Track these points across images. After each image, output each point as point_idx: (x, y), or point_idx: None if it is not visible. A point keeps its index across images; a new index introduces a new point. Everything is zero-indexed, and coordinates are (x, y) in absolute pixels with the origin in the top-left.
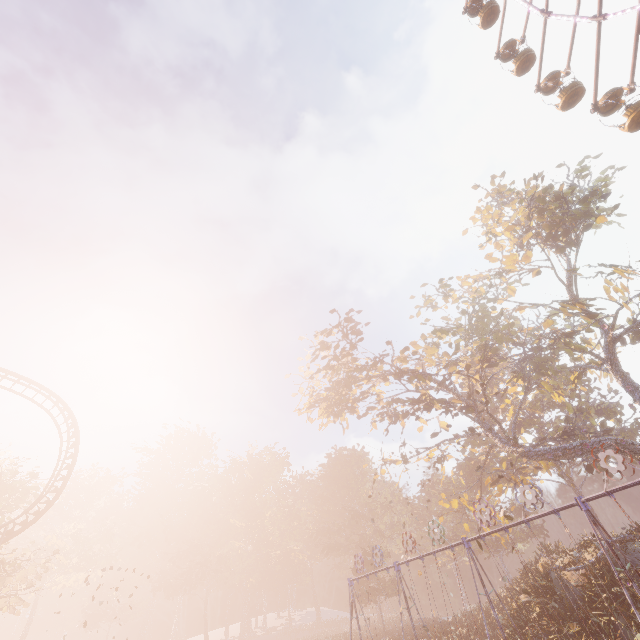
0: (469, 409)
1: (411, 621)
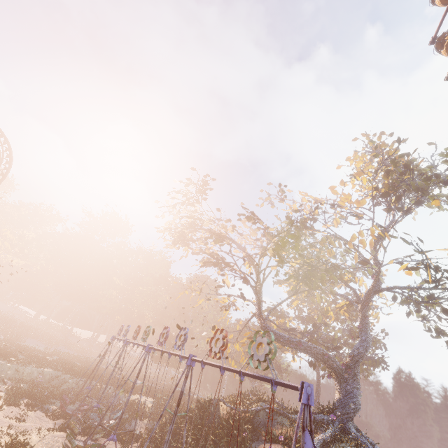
0: (245, 281)
1: (111, 374)
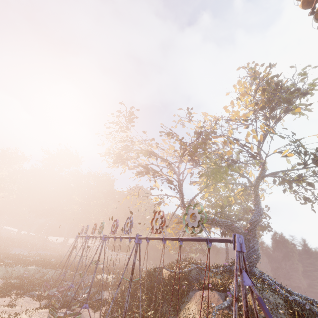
0: (170, 182)
1: (79, 262)
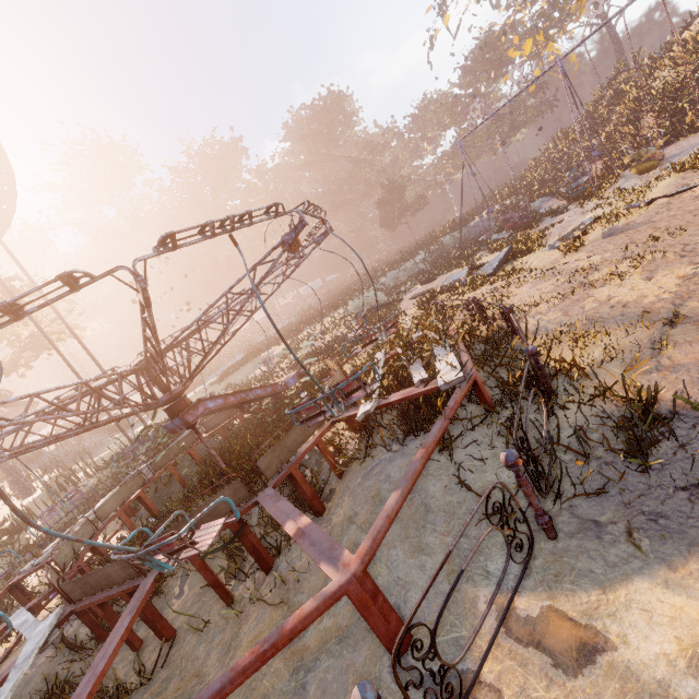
0: None
1: (579, 114)
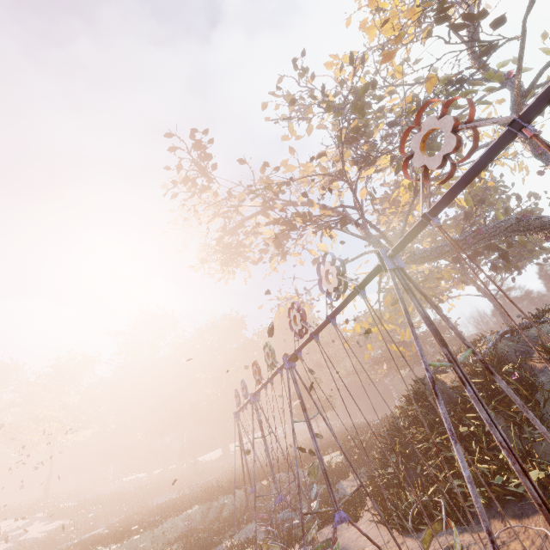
0: (343, 221)
1: (266, 449)
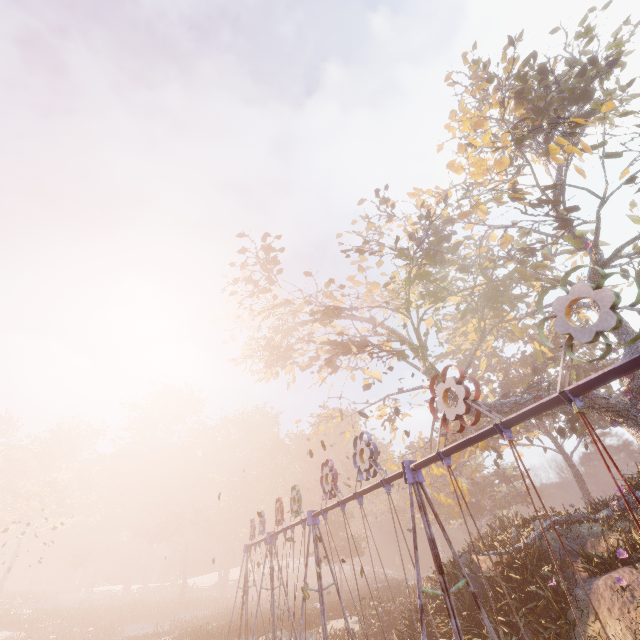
0: (401, 354)
1: (272, 605)
